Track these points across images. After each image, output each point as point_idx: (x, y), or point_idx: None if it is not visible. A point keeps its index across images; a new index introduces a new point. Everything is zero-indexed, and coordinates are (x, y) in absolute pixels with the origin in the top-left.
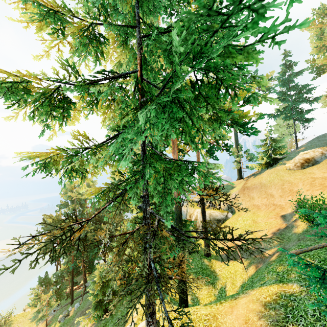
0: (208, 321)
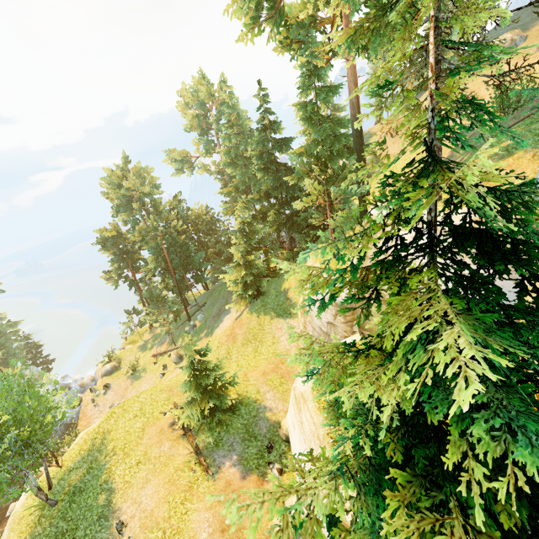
0: None
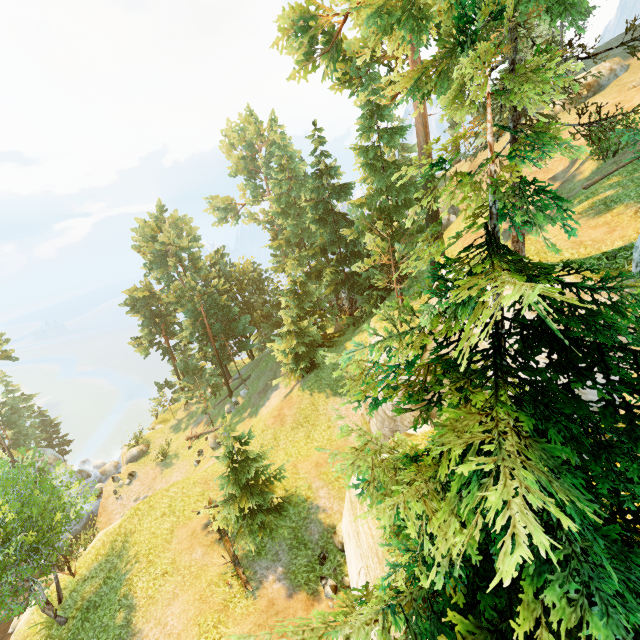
0: None
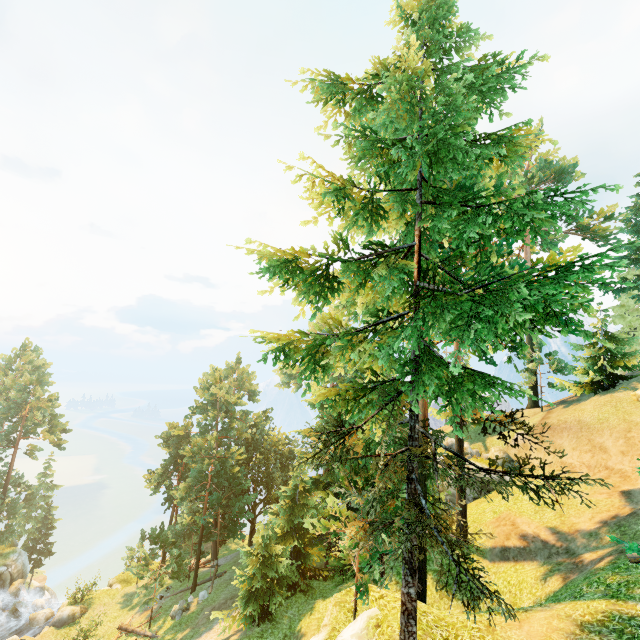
0: (479, 631)
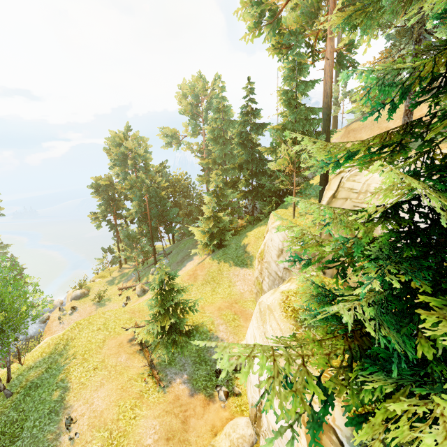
0: None
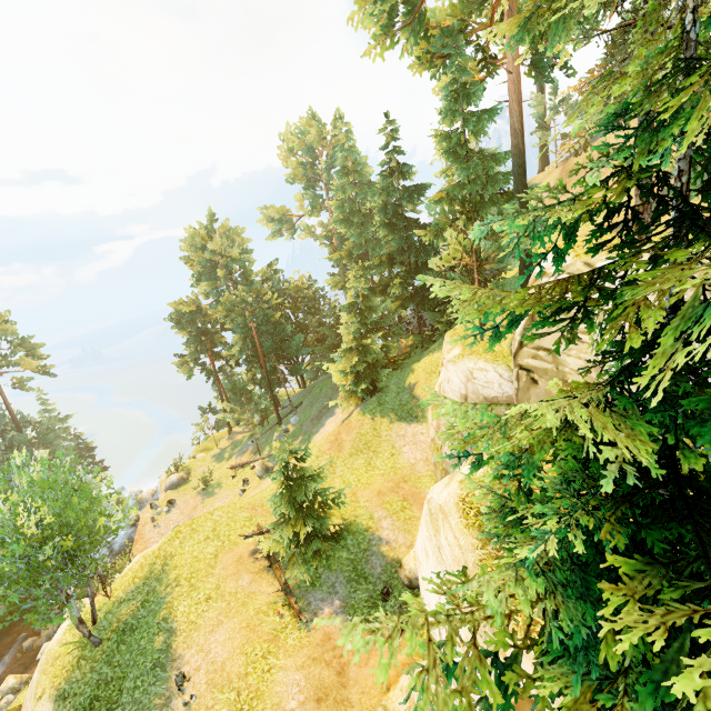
0: None
